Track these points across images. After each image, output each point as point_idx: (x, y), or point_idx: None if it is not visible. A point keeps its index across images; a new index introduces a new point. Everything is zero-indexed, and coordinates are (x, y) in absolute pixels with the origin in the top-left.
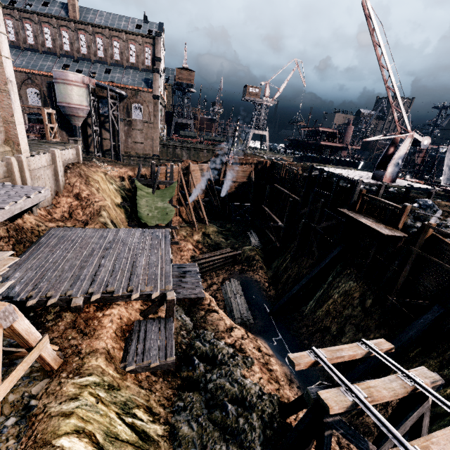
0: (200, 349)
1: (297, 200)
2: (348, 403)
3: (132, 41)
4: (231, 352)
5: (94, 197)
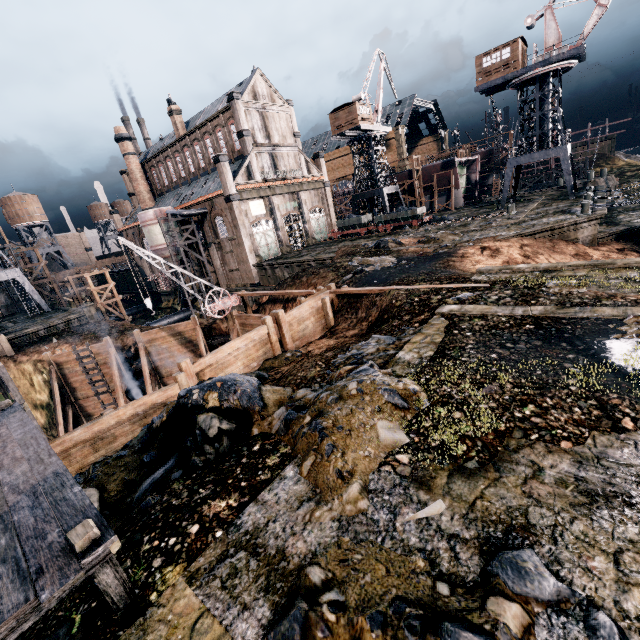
0: None
1: None
2: None
3: (218, 127)
4: None
5: None
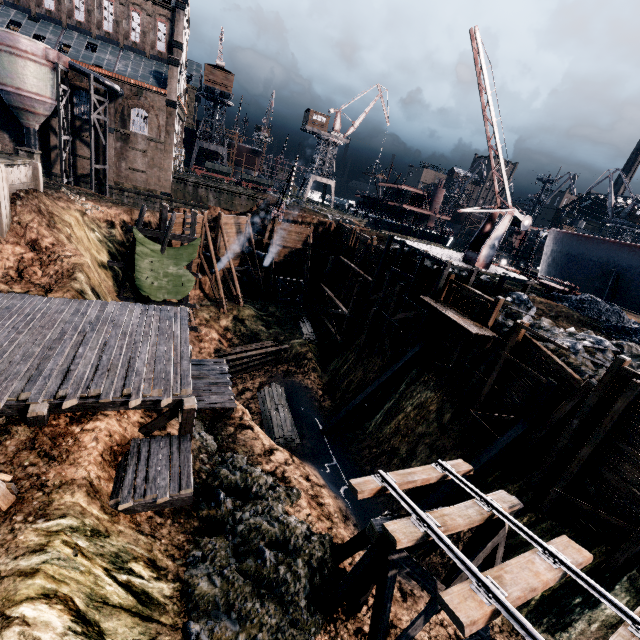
0: (228, 479)
1: (369, 281)
2: (418, 535)
3: (136, 6)
4: (271, 482)
5: (63, 248)
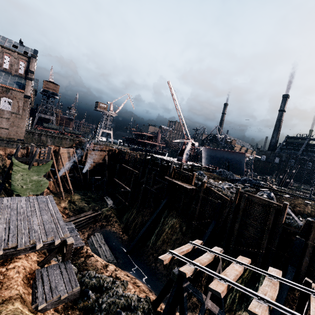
0: (90, 283)
1: (138, 173)
2: (193, 269)
3: (8, 54)
4: (112, 280)
5: None
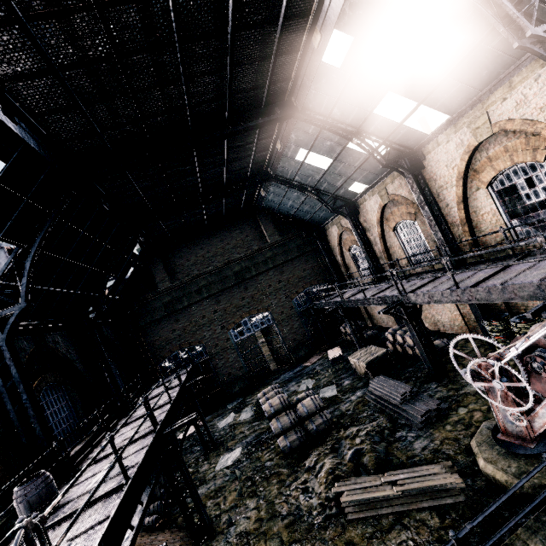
0: None
1: None
2: None
3: None
4: None
5: None
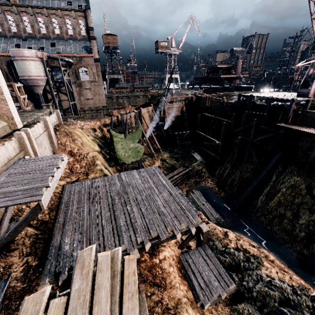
0: (226, 262)
1: (229, 122)
2: None
3: (67, 16)
4: (243, 256)
5: (83, 150)
